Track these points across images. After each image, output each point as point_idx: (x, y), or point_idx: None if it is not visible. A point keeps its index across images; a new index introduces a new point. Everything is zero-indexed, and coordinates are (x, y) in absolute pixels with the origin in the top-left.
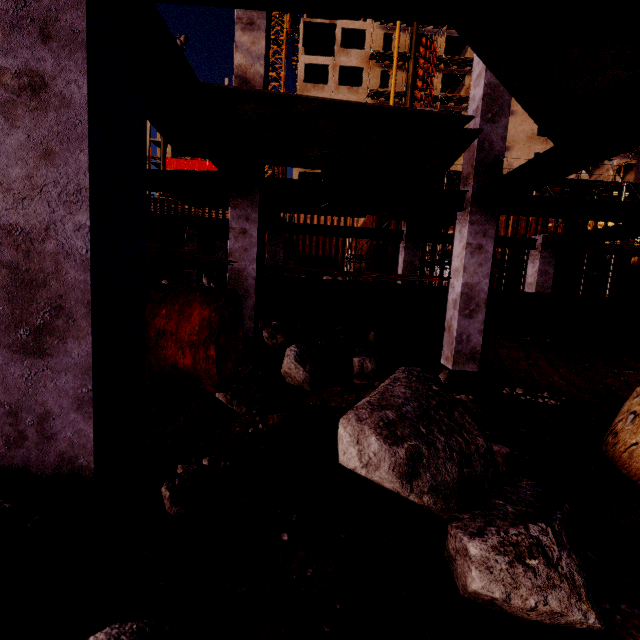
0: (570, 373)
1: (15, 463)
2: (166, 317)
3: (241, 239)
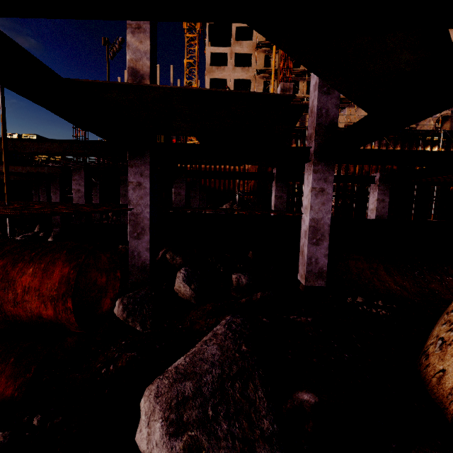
0: (403, 280)
1: None
2: (32, 275)
3: (137, 190)
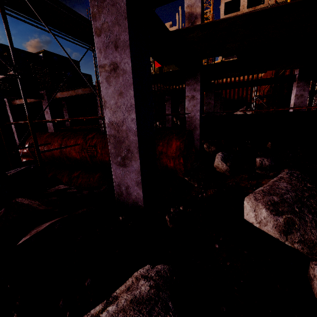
0: None
1: (121, 201)
2: (162, 146)
3: (191, 101)
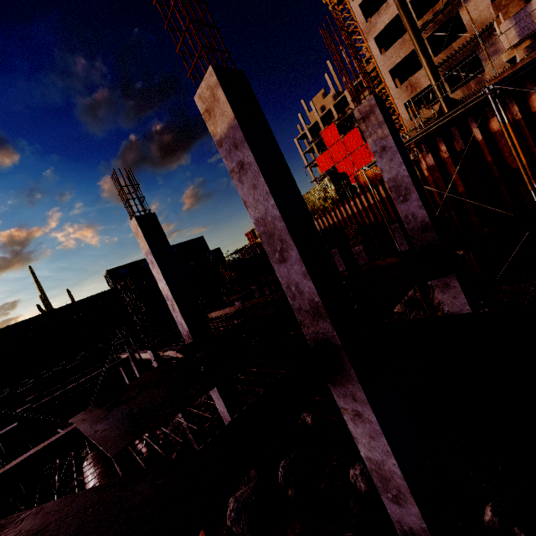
0: None
1: None
2: None
3: (213, 392)
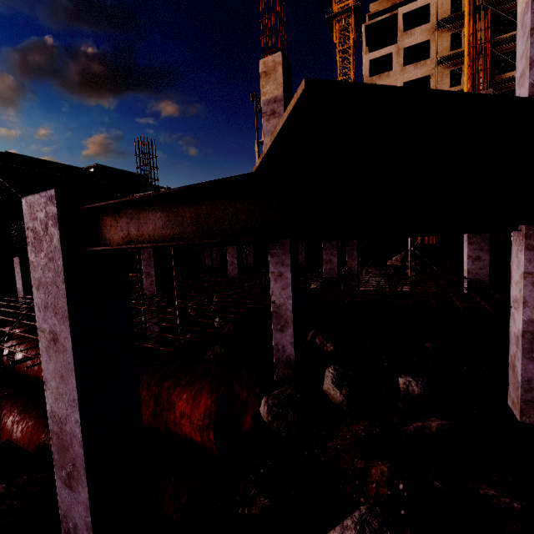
0: None
1: None
2: (185, 401)
3: (279, 280)
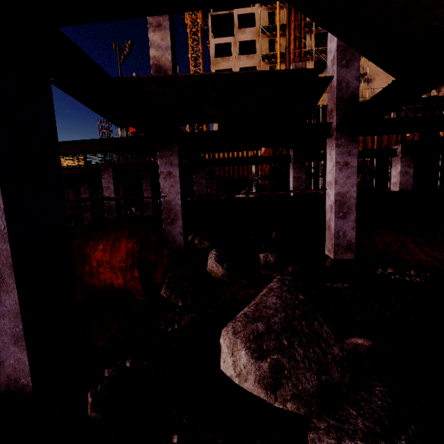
0: (433, 251)
1: None
2: (102, 251)
3: (168, 179)
